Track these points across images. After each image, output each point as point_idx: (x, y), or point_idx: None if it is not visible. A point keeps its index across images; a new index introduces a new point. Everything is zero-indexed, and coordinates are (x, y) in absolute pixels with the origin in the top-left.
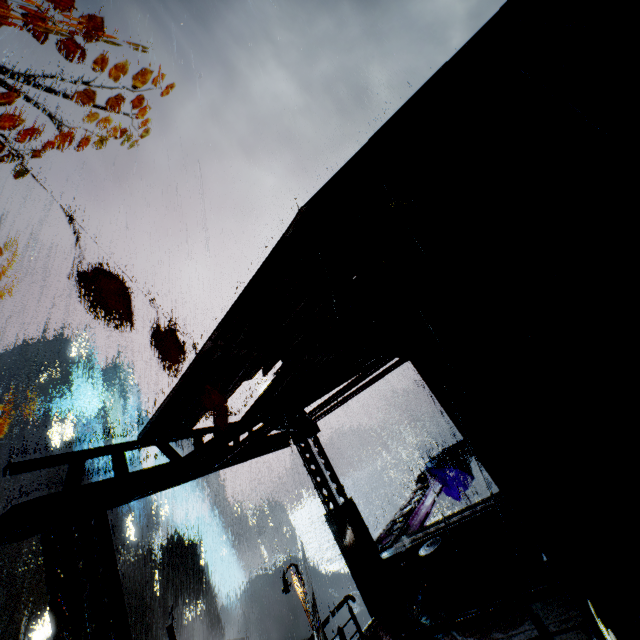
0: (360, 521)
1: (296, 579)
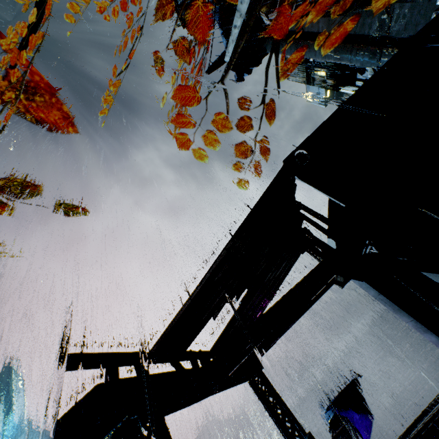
0: None
1: None
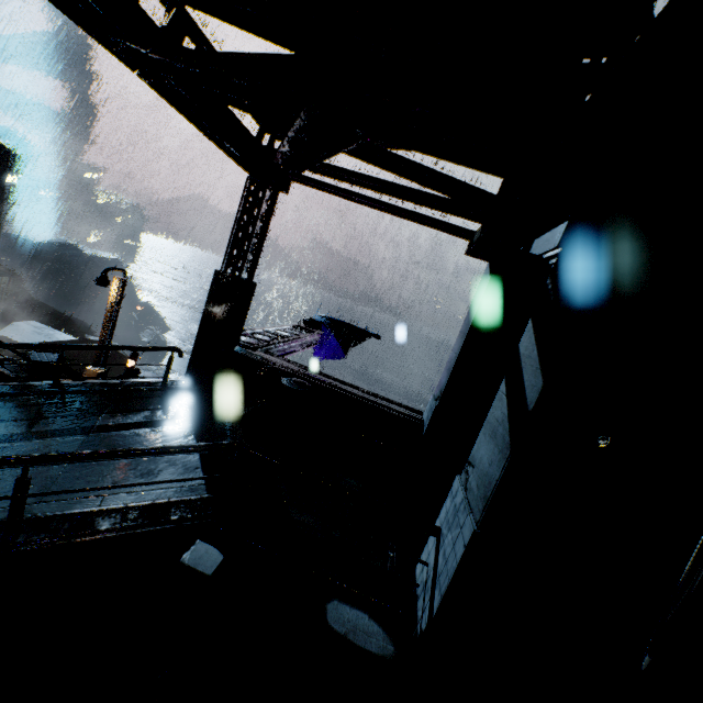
0: (246, 309)
1: (117, 284)
